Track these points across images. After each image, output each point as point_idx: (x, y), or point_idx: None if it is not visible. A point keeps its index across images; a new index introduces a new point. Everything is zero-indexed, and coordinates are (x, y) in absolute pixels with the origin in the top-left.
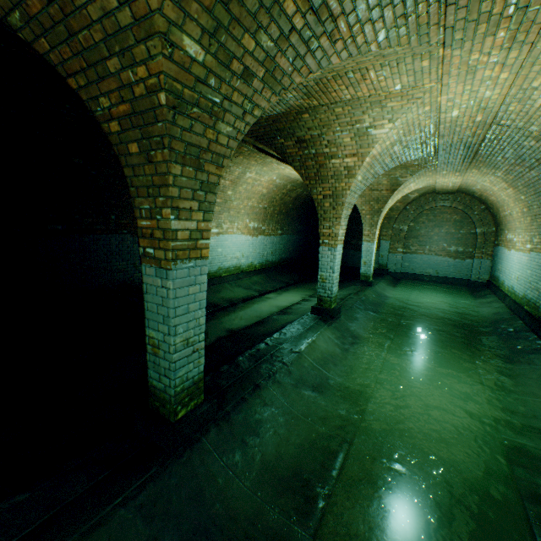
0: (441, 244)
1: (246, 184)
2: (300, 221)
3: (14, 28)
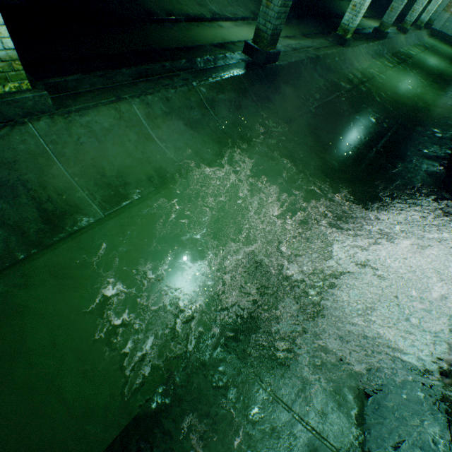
0: None
1: None
2: None
3: None
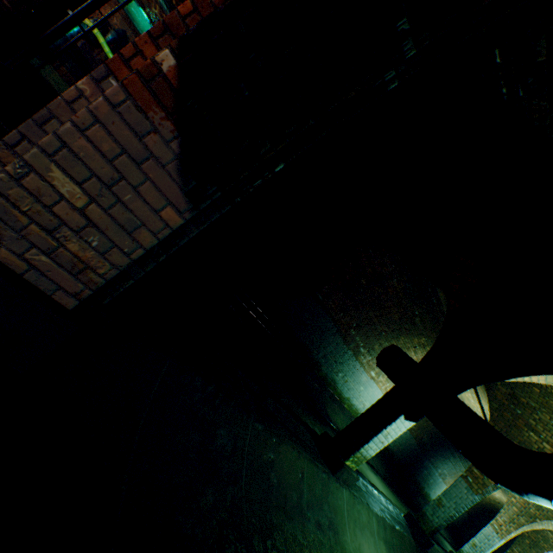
0: None
1: None
2: (476, 509)
3: None
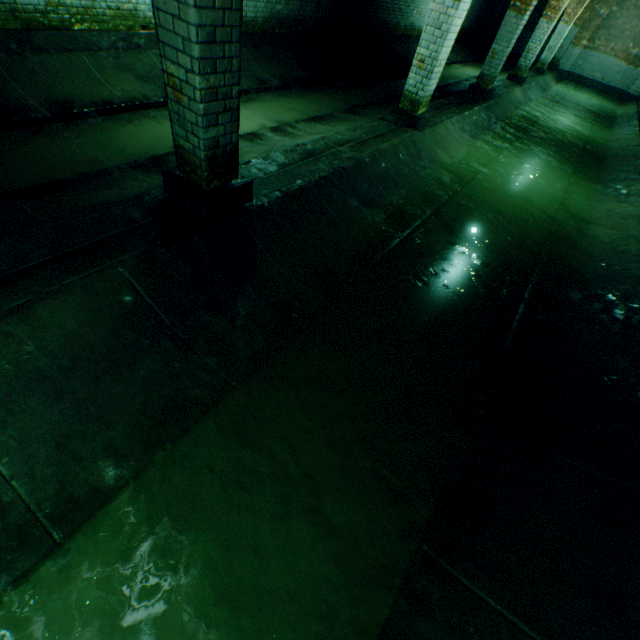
0: (627, 44)
1: None
2: None
3: None
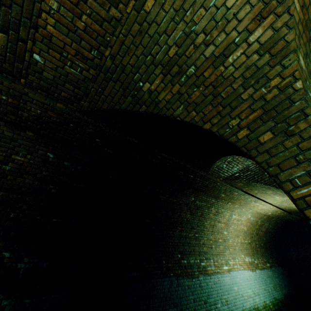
0: None
1: (233, 224)
2: (276, 252)
3: (175, 116)
